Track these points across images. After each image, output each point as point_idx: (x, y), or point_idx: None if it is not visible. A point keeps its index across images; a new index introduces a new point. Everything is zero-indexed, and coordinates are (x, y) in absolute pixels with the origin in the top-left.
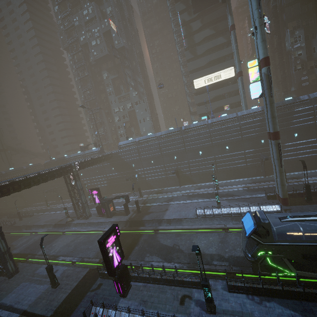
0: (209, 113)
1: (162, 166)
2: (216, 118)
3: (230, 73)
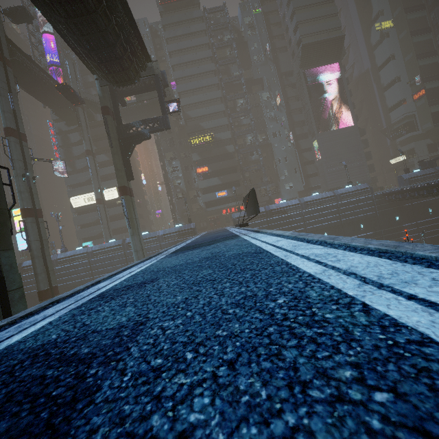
0: (95, 237)
1: None
2: (66, 253)
3: (113, 193)
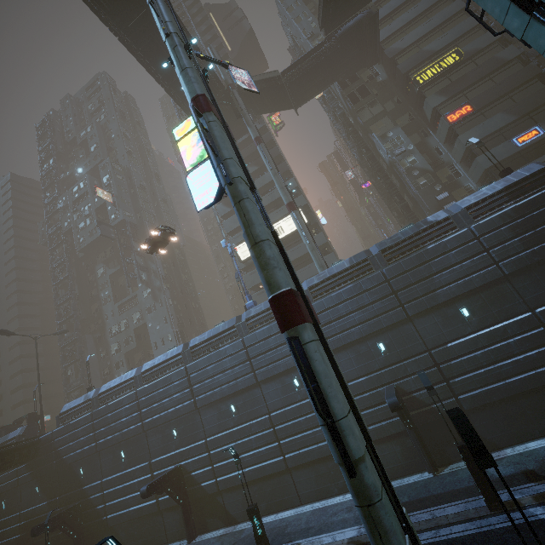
0: None
1: (144, 466)
2: (257, 306)
3: None
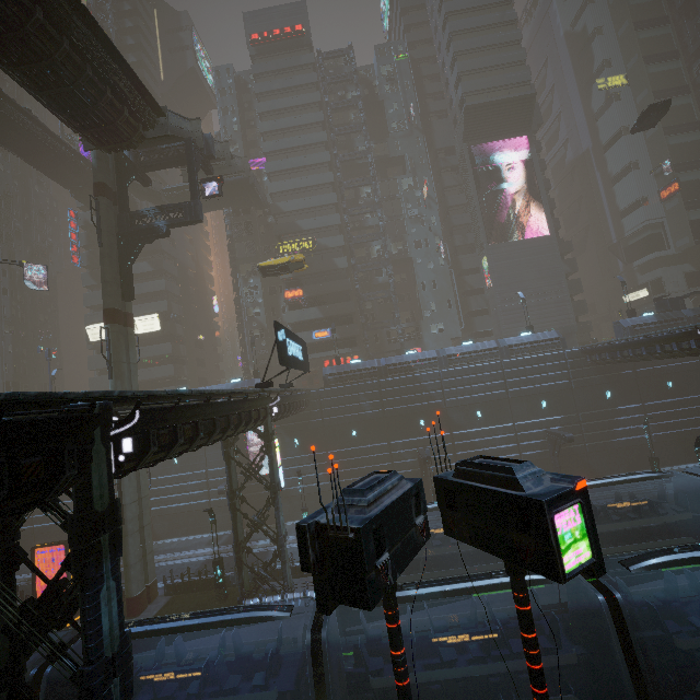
0: None
1: None
2: None
3: (152, 323)
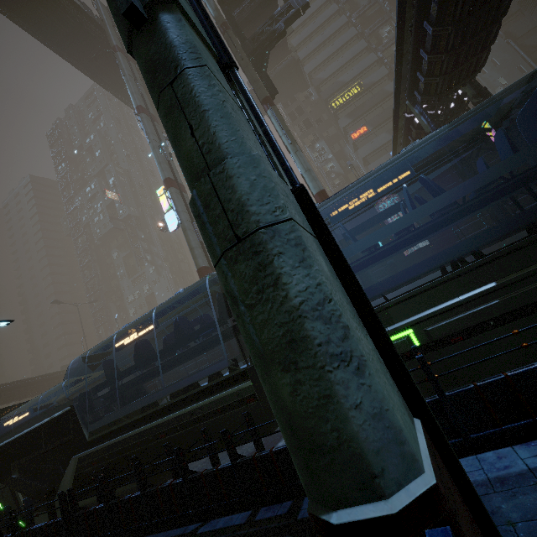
0: None
1: None
2: None
3: None
